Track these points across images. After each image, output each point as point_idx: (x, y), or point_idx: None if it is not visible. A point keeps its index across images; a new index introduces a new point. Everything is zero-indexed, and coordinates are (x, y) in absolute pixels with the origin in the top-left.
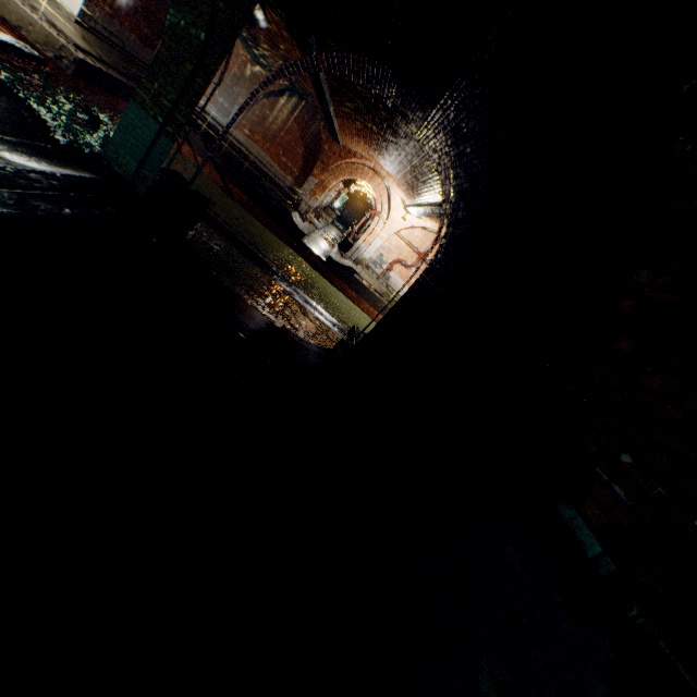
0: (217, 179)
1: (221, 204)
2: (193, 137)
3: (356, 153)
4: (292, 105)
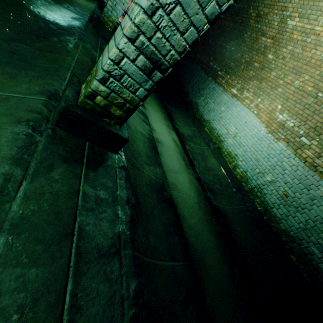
0: None
1: None
2: None
3: None
4: None
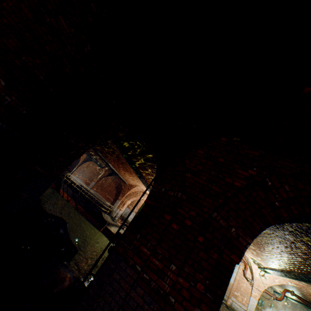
0: (74, 204)
1: (72, 214)
2: (69, 190)
3: (133, 184)
4: (113, 177)
